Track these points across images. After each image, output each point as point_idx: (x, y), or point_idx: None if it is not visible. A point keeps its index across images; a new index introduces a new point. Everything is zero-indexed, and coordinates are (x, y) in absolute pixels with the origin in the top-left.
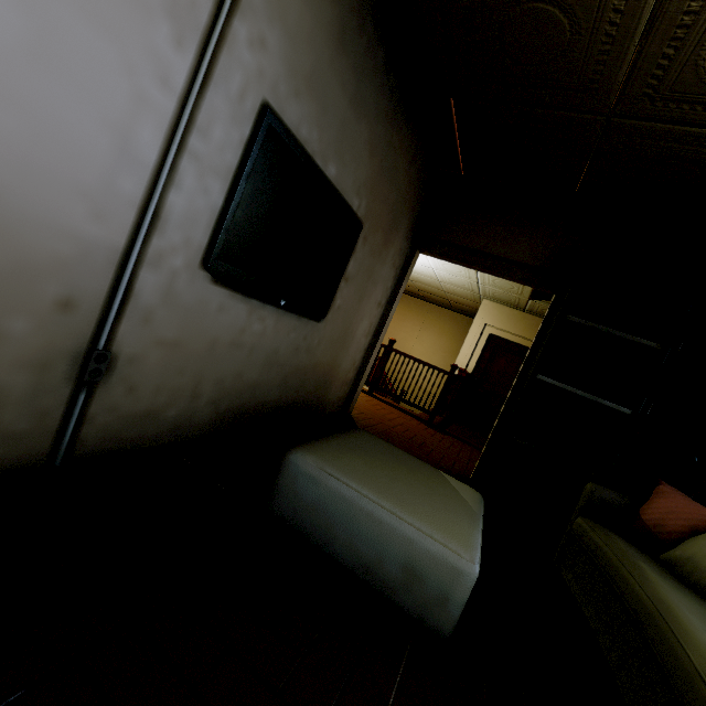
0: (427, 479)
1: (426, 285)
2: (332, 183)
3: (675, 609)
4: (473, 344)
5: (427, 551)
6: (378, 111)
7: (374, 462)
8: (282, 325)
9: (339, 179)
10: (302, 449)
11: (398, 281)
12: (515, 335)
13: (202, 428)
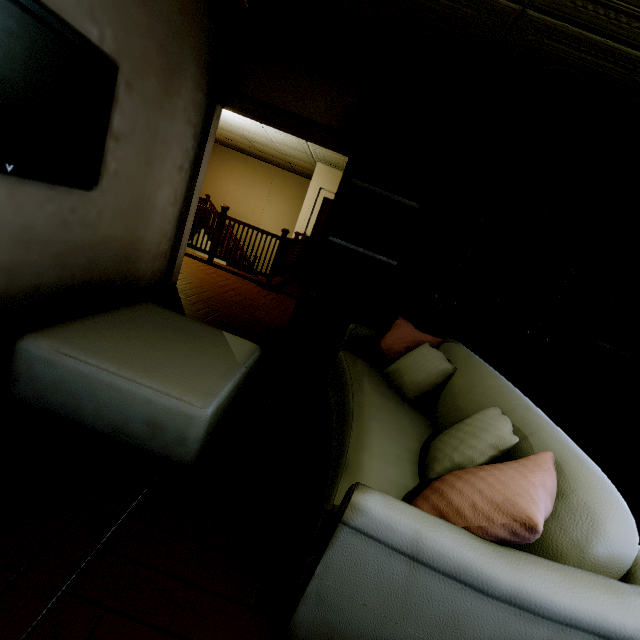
0: (200, 342)
1: (264, 146)
2: None
3: (366, 408)
4: (310, 208)
5: (163, 406)
6: None
7: (138, 335)
8: (25, 196)
9: None
10: (37, 334)
11: (202, 142)
12: None
13: None
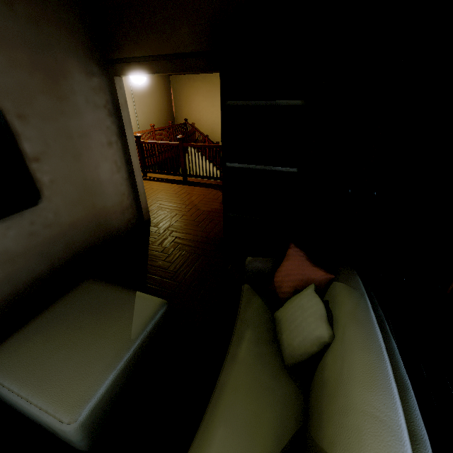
0: (107, 320)
1: None
2: None
3: (224, 396)
4: None
5: (46, 421)
6: None
7: (58, 331)
8: None
9: None
10: None
11: (118, 114)
12: None
13: None
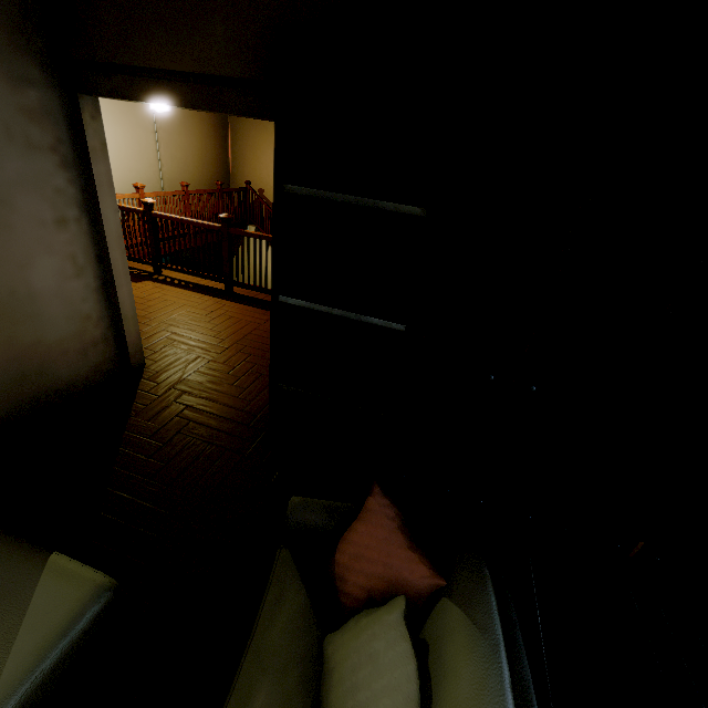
0: None
1: None
2: None
3: None
4: None
5: None
6: None
7: None
8: None
9: None
10: None
11: (85, 166)
12: None
13: None
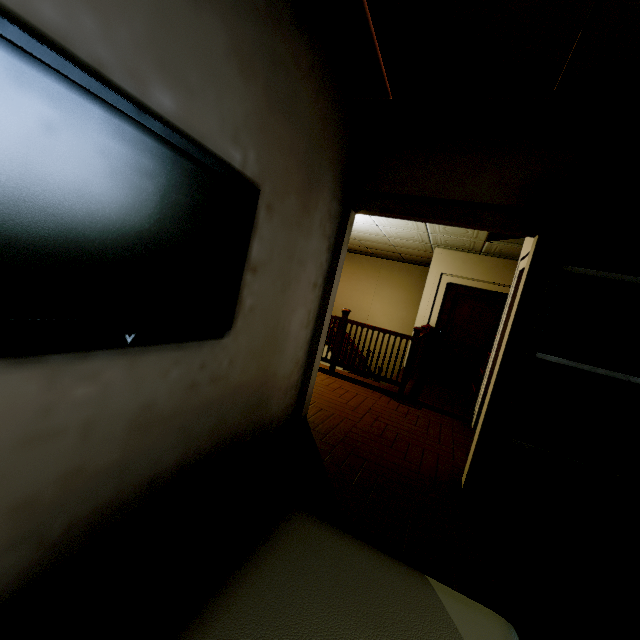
0: None
1: (374, 242)
2: (173, 125)
3: None
4: (432, 296)
5: None
6: None
7: None
8: (147, 367)
9: (186, 116)
10: None
11: (335, 252)
12: (474, 280)
13: (14, 584)
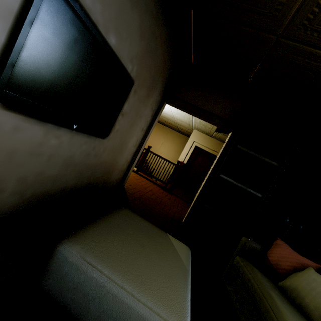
0: (160, 246)
1: (168, 119)
2: (113, 49)
3: None
4: (188, 150)
5: None
6: (147, 8)
7: (126, 239)
8: (76, 141)
9: (118, 48)
10: (71, 240)
11: (154, 118)
12: (206, 147)
13: (8, 210)
